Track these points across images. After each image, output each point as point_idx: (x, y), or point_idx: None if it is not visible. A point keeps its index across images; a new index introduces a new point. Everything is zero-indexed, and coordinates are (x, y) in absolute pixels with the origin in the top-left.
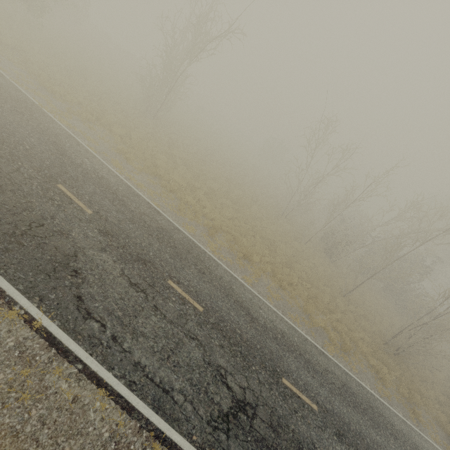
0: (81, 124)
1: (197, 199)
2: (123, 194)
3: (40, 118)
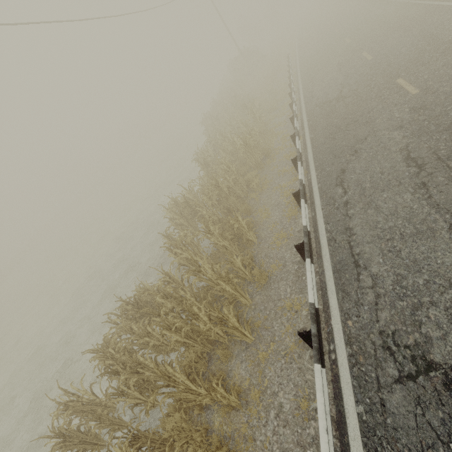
0: None
1: None
2: None
3: None
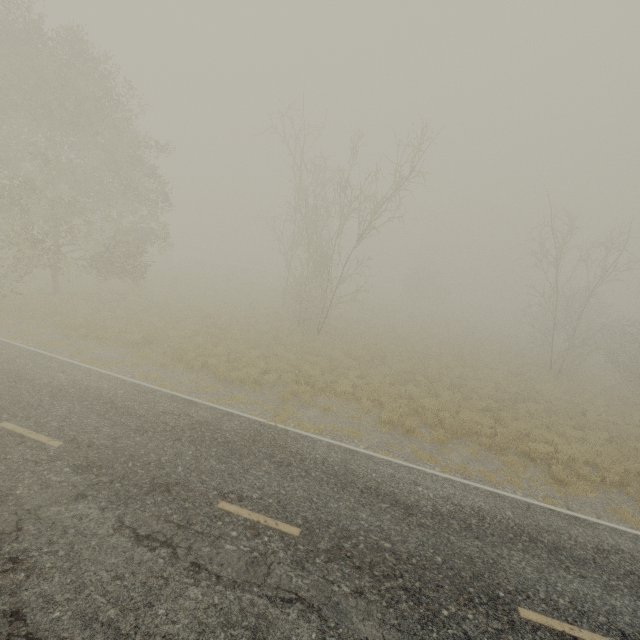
0: (311, 410)
1: (519, 433)
2: (530, 526)
3: (300, 449)
